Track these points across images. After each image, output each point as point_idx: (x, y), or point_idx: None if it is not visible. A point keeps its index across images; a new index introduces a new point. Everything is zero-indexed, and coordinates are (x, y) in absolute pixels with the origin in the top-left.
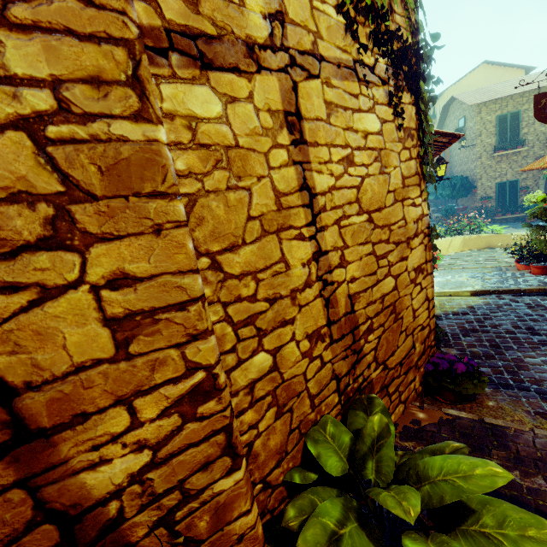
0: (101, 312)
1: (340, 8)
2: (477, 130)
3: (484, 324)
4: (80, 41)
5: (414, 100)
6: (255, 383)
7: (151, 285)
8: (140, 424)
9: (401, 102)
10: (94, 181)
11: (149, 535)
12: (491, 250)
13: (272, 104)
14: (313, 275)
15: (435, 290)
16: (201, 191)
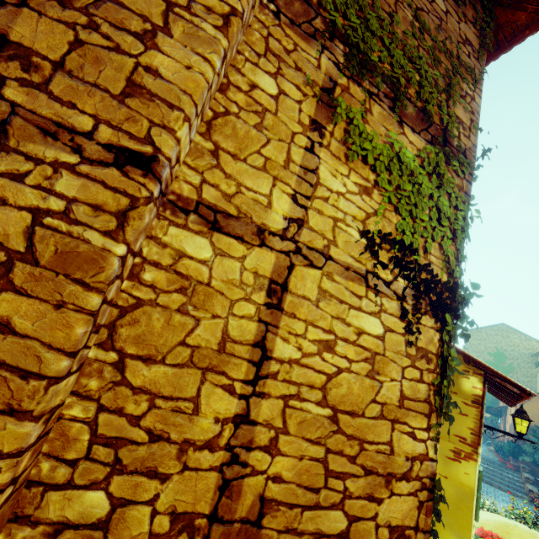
0: None
1: (364, 234)
2: None
3: None
4: (106, 188)
5: (441, 327)
6: (66, 527)
7: (19, 342)
8: None
9: (419, 322)
10: (47, 255)
11: None
12: None
13: (261, 270)
14: (223, 439)
15: None
16: (152, 301)
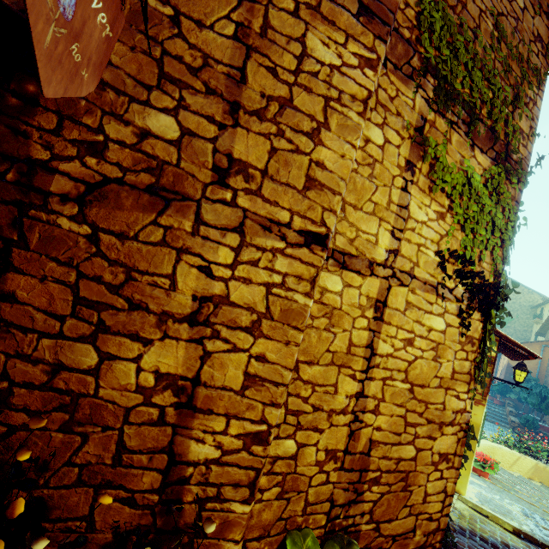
0: (246, 367)
1: (438, 253)
2: None
3: None
4: (302, 263)
5: (484, 319)
6: (278, 458)
7: (271, 367)
8: (226, 433)
9: (470, 317)
10: (276, 313)
11: (191, 504)
12: None
13: (370, 293)
14: (350, 407)
15: (472, 499)
16: (310, 325)
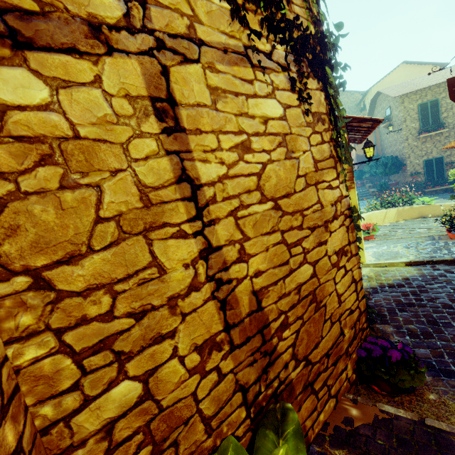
0: None
1: None
2: (402, 117)
3: (420, 297)
4: None
5: (323, 86)
6: (114, 422)
7: None
8: None
9: (307, 88)
10: None
11: None
12: (424, 220)
13: (131, 89)
14: (201, 276)
15: (371, 261)
16: (14, 194)
